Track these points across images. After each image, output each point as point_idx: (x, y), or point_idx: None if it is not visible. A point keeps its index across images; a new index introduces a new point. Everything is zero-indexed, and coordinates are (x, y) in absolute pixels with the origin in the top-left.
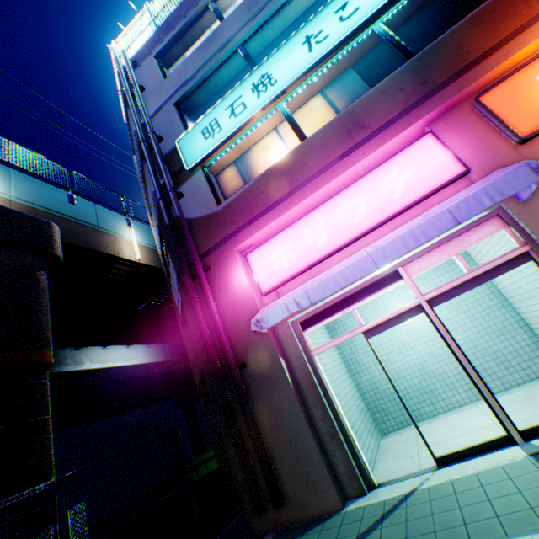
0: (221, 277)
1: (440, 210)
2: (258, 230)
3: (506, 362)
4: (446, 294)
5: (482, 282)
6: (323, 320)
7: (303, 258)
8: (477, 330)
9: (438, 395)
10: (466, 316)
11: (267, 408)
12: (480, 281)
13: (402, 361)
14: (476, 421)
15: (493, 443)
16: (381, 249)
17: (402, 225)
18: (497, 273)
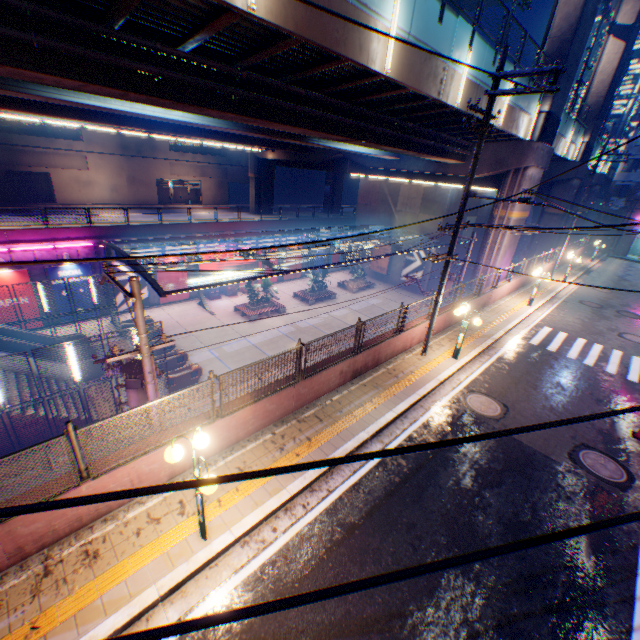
0: (632, 216)
1: None
2: None
3: None
4: None
5: None
6: None
7: None
8: None
9: None
10: None
11: (620, 241)
12: None
13: None
14: None
15: None
16: None
17: None
18: None
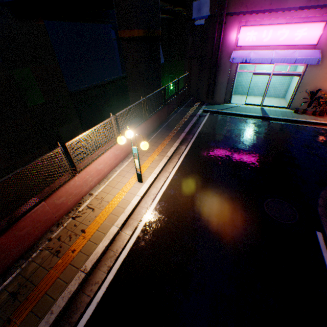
0: (227, 31)
1: (295, 57)
2: (251, 20)
3: (275, 92)
4: (277, 74)
5: (286, 76)
6: (246, 64)
7: (256, 43)
8: (278, 81)
9: (253, 92)
10: (280, 76)
11: (218, 80)
12: (286, 76)
13: (252, 79)
14: (256, 101)
15: (256, 105)
16: (275, 59)
17: (289, 48)
18: (291, 76)
